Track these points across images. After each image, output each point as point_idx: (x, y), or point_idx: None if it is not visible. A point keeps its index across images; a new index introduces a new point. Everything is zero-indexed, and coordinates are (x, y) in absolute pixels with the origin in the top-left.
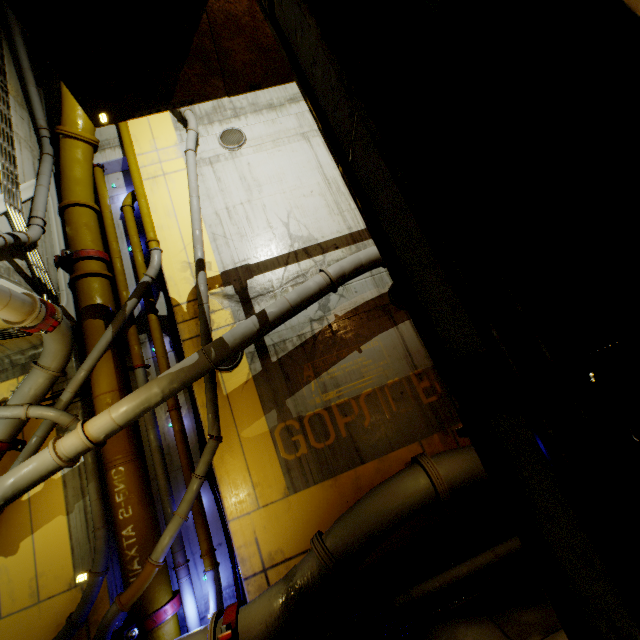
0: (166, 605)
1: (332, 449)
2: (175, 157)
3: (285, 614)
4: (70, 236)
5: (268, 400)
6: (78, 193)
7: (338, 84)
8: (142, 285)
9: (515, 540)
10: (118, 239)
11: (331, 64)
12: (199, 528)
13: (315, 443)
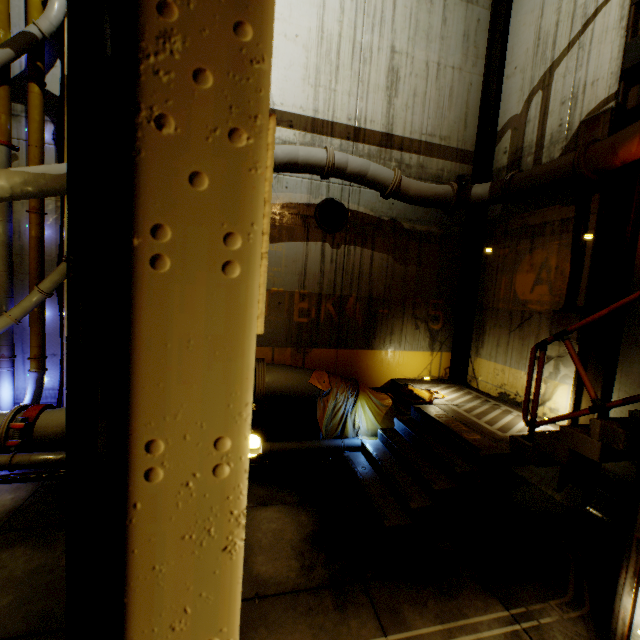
0: None
1: None
2: None
3: None
4: None
5: None
6: None
7: None
8: (25, 36)
9: (292, 444)
10: None
11: None
12: (33, 335)
13: None
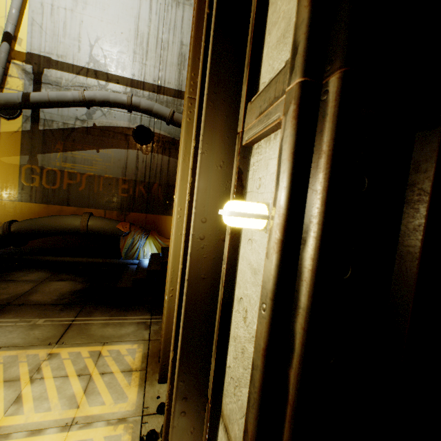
0: None
1: (54, 192)
2: None
3: None
4: None
5: (26, 149)
6: None
7: None
8: None
9: (100, 259)
10: None
11: None
12: None
13: (45, 184)
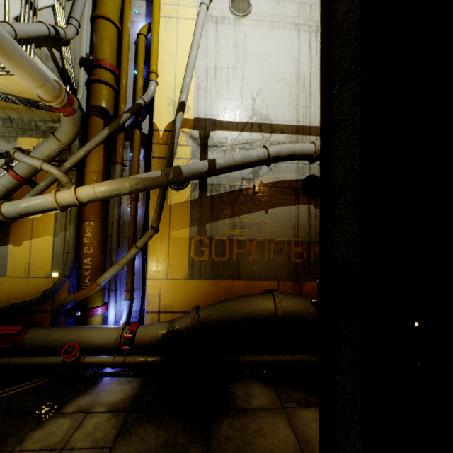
0: (99, 307)
1: (223, 264)
2: (190, 5)
3: (163, 339)
4: (95, 44)
5: (195, 219)
6: (108, 8)
7: (356, 27)
8: (137, 105)
9: (307, 356)
10: (128, 60)
11: (360, 10)
12: (129, 275)
13: (214, 257)
